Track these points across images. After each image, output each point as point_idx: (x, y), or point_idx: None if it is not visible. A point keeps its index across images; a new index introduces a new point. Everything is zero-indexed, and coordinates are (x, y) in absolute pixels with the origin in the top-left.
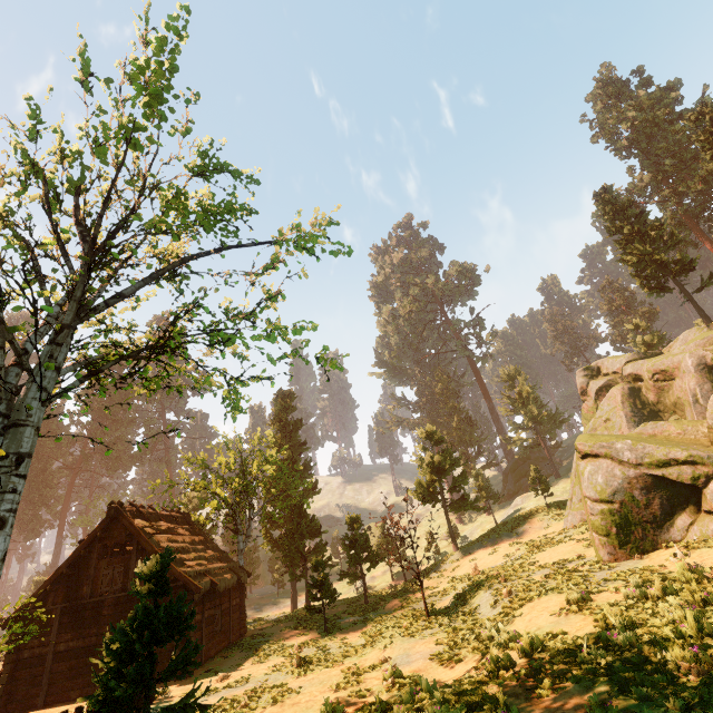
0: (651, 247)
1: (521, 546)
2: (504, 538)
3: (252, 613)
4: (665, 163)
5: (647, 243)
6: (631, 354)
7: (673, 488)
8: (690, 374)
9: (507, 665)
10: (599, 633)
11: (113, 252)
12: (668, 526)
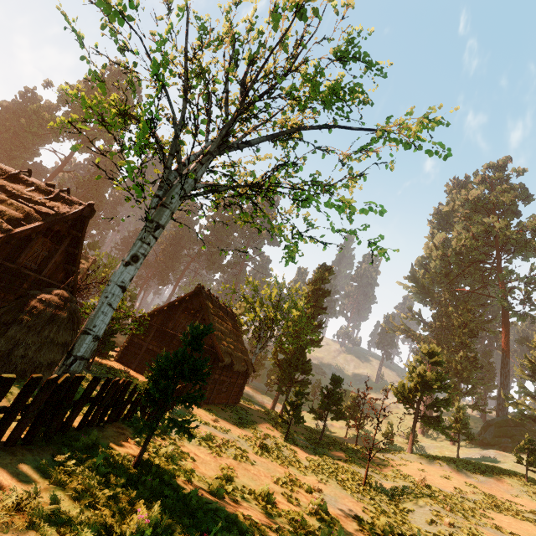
0: None
1: (478, 492)
2: (461, 473)
3: (247, 393)
4: None
5: None
6: None
7: None
8: None
9: None
10: None
11: (255, 104)
12: None
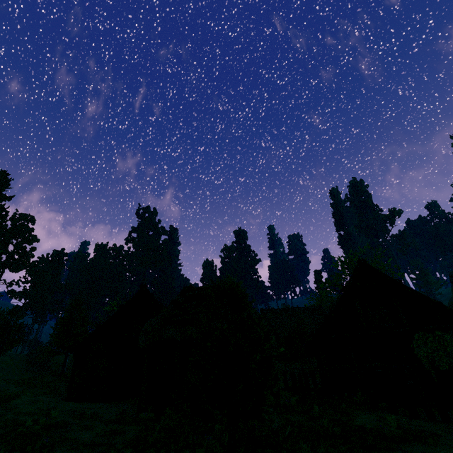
0: None
1: None
2: None
3: None
4: None
5: None
6: None
7: None
8: None
9: None
10: None
11: None
12: None
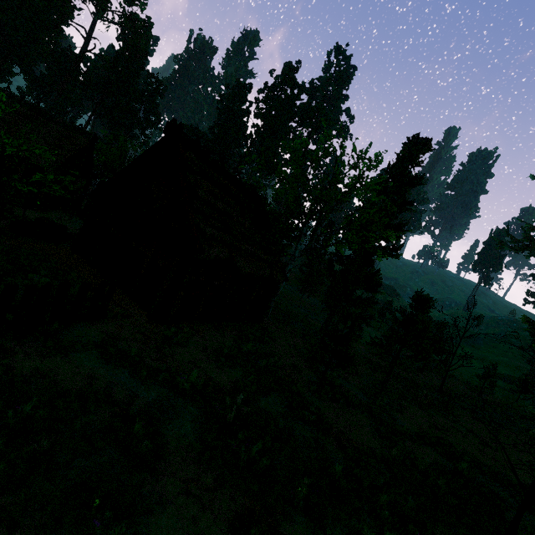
0: None
1: None
2: None
3: (298, 309)
4: None
5: None
6: None
7: None
8: None
9: None
10: None
11: None
12: None
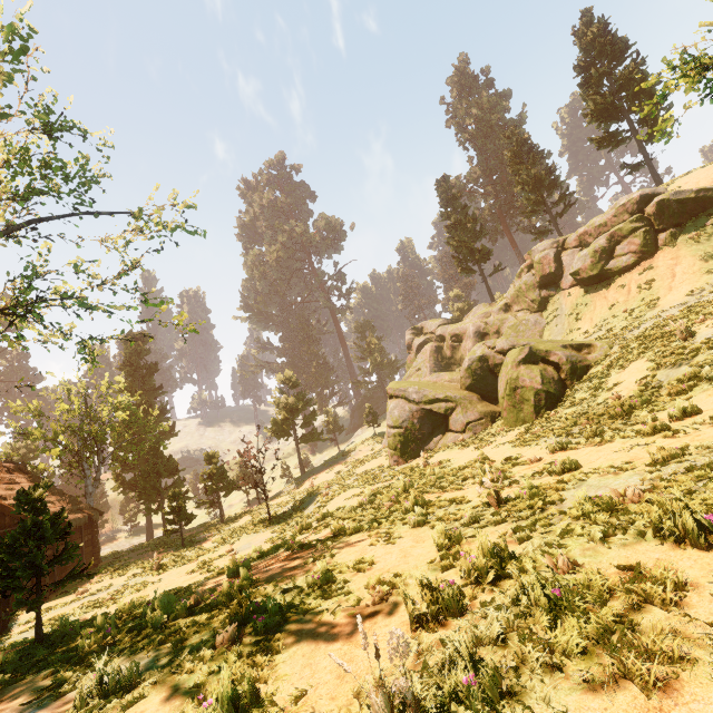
0: (467, 236)
1: (350, 464)
2: (340, 460)
3: (102, 553)
4: (491, 163)
5: (465, 232)
6: (443, 320)
7: (436, 417)
8: (470, 339)
9: (307, 527)
10: (359, 500)
11: None
12: (430, 441)
